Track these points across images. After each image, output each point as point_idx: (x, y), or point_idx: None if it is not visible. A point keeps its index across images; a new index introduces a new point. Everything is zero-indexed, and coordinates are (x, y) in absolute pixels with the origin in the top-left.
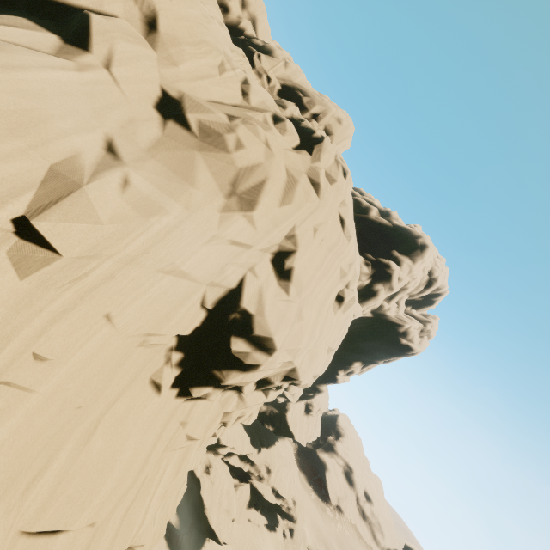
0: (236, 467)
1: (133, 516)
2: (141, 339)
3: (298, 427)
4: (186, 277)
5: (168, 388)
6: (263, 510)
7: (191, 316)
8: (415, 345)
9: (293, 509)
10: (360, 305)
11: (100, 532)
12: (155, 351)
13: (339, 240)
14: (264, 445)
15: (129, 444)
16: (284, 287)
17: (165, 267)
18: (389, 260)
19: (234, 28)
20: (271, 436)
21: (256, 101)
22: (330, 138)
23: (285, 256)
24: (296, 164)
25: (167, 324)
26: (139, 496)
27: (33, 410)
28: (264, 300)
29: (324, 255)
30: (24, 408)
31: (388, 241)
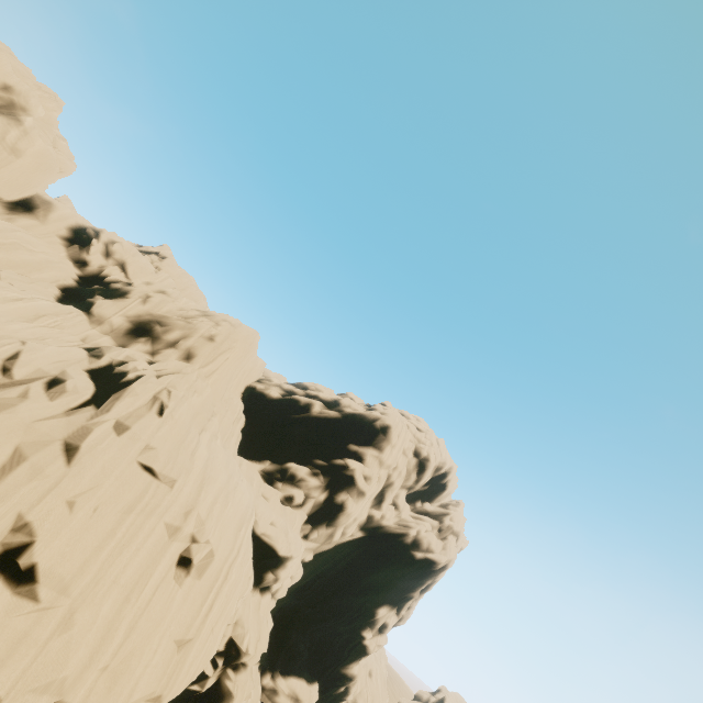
0: None
1: None
2: None
3: None
4: None
5: None
6: None
7: None
8: (437, 553)
9: None
10: (332, 528)
11: None
12: None
13: (142, 494)
14: None
15: None
16: (27, 594)
17: None
18: (346, 459)
19: (95, 277)
20: None
21: (25, 373)
22: (196, 361)
23: (18, 553)
24: (46, 434)
25: None
26: None
27: None
28: None
29: (116, 522)
30: None
31: (341, 435)
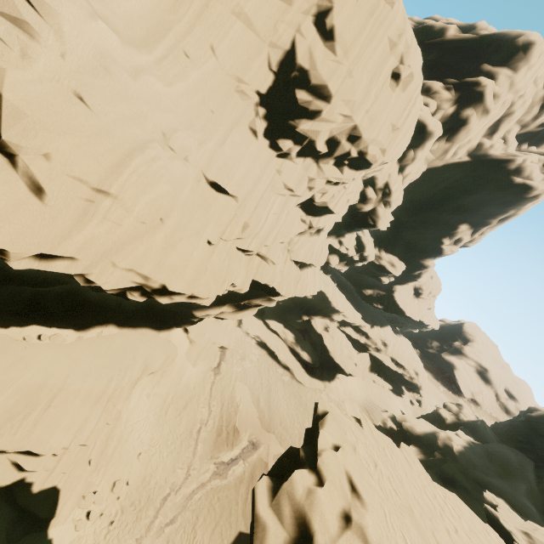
0: (352, 336)
1: (259, 214)
2: (235, 83)
3: (408, 305)
4: (251, 27)
5: (261, 135)
6: (386, 380)
7: (263, 74)
8: (536, 182)
9: (416, 378)
10: (449, 144)
11: (242, 209)
12: (247, 104)
13: (378, 3)
14: (376, 324)
15: (245, 160)
16: (330, 48)
17: (235, 9)
18: (478, 77)
19: None
20: (383, 320)
21: None
22: None
23: (324, 16)
24: None
25: (248, 73)
26: (260, 206)
27: (191, 89)
28: (314, 57)
29: (365, 20)
30: (187, 83)
31: (475, 56)
